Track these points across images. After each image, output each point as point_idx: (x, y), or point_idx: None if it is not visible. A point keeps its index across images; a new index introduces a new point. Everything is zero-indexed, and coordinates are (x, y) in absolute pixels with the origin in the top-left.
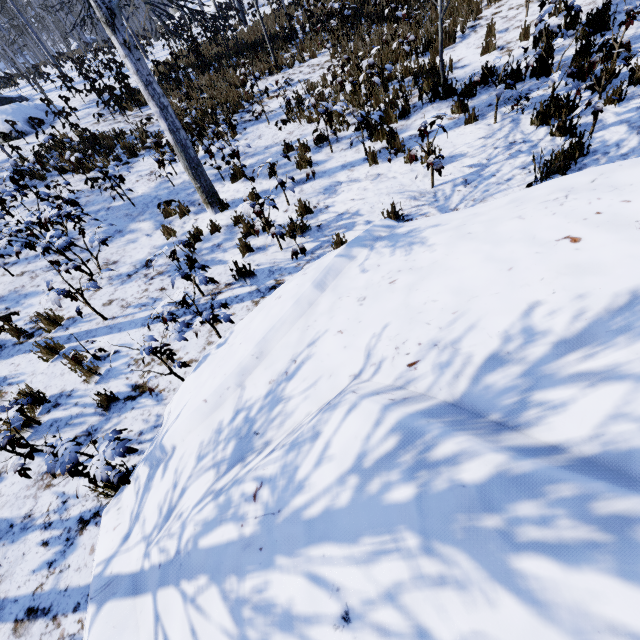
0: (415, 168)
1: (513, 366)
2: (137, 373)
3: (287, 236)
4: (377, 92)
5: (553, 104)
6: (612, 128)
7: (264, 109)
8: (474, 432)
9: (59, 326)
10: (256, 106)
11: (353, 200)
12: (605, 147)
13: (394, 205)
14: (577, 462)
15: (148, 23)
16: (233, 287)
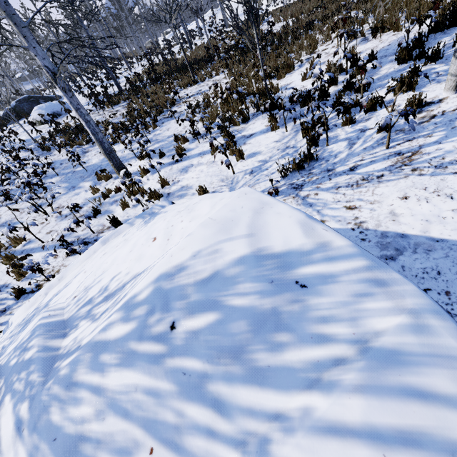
0: (233, 159)
1: (90, 305)
2: (42, 277)
3: (149, 199)
4: (236, 103)
5: (313, 123)
6: (339, 143)
7: (178, 110)
8: (48, 336)
9: (21, 244)
10: (175, 107)
11: (193, 178)
12: (329, 156)
13: (201, 186)
14: (51, 356)
15: (138, 47)
16: (110, 229)
